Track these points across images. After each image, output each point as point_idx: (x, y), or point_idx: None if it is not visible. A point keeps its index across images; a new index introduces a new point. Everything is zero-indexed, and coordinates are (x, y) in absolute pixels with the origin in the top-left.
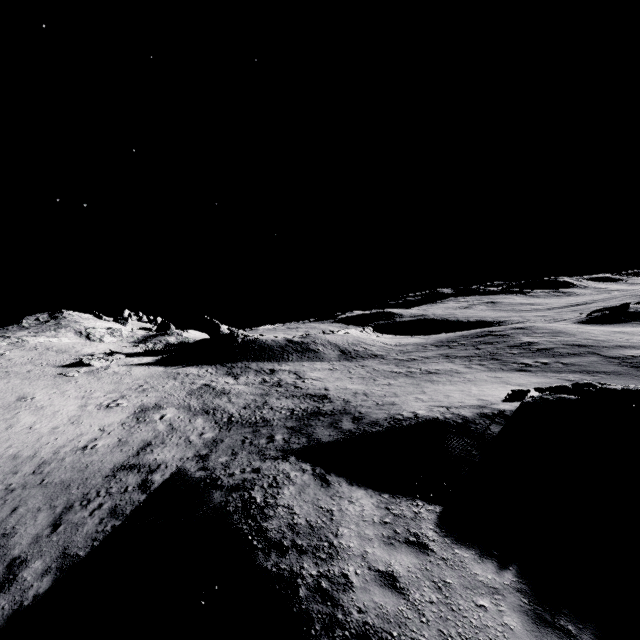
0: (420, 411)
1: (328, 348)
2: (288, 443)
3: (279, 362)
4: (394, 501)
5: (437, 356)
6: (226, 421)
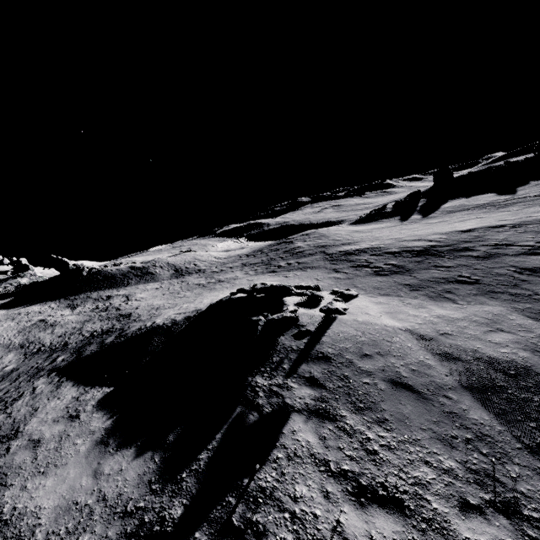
0: (159, 320)
1: (165, 269)
2: (62, 362)
3: (119, 288)
4: (89, 391)
5: (239, 265)
6: (35, 351)
